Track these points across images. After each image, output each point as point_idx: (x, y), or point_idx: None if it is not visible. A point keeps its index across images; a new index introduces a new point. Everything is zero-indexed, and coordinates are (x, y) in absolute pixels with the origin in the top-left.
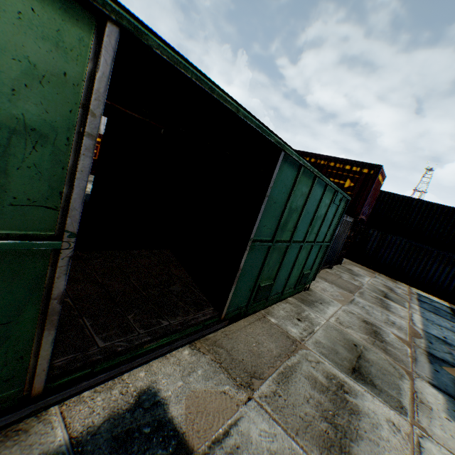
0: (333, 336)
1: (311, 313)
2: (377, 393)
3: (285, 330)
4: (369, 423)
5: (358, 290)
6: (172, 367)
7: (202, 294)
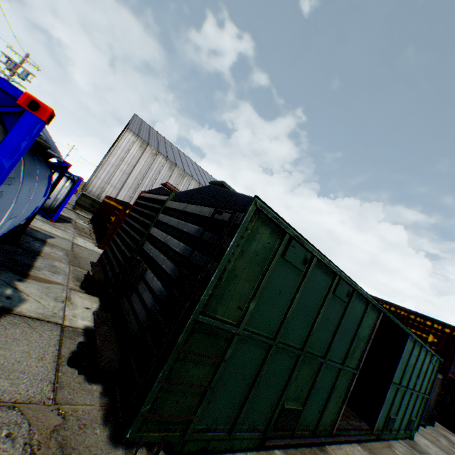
0: None
1: None
2: None
3: None
4: None
5: None
6: (358, 451)
7: (352, 411)
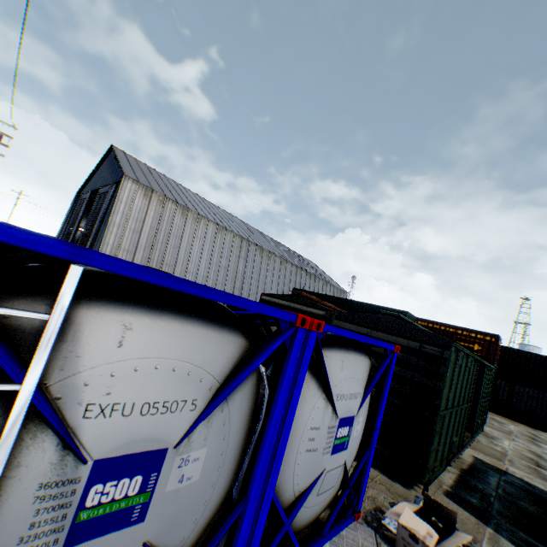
0: (516, 453)
1: (497, 442)
2: None
3: (492, 447)
4: None
5: (511, 433)
6: (470, 451)
7: None
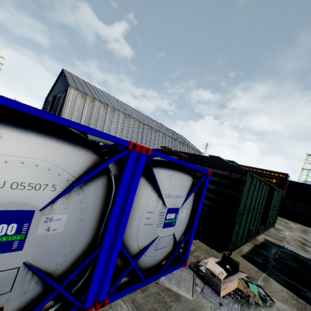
0: (292, 238)
1: (281, 232)
2: (310, 248)
3: (278, 235)
4: (310, 251)
5: (291, 228)
6: (263, 236)
7: None
